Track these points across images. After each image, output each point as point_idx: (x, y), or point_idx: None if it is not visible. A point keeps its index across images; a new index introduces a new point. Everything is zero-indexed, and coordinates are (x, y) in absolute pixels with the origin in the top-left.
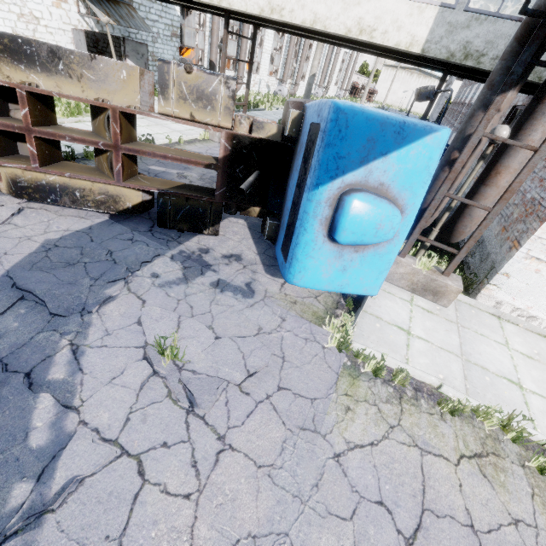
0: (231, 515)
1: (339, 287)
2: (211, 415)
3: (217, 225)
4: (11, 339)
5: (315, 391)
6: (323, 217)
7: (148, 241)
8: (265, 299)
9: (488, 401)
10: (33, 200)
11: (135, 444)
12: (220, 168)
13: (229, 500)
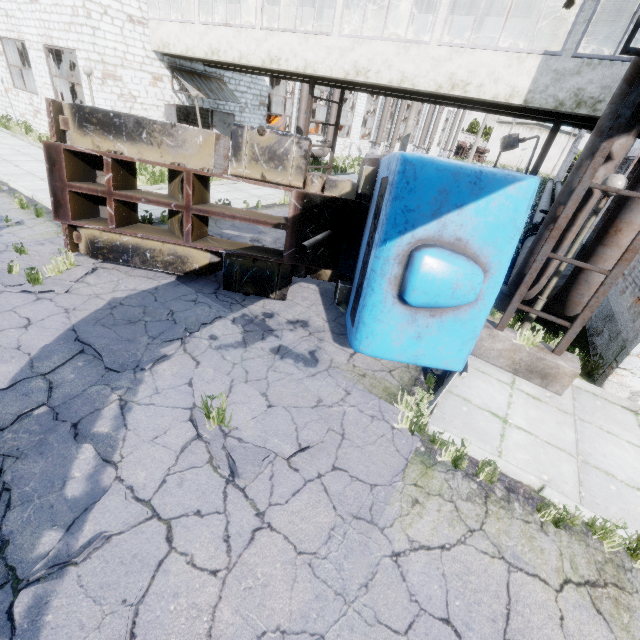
0: (260, 602)
1: (414, 358)
2: (252, 488)
3: (284, 289)
4: (66, 390)
5: (376, 476)
6: (392, 275)
7: (212, 303)
8: (330, 370)
9: (611, 516)
10: (107, 260)
11: (167, 508)
12: (289, 228)
13: (259, 584)
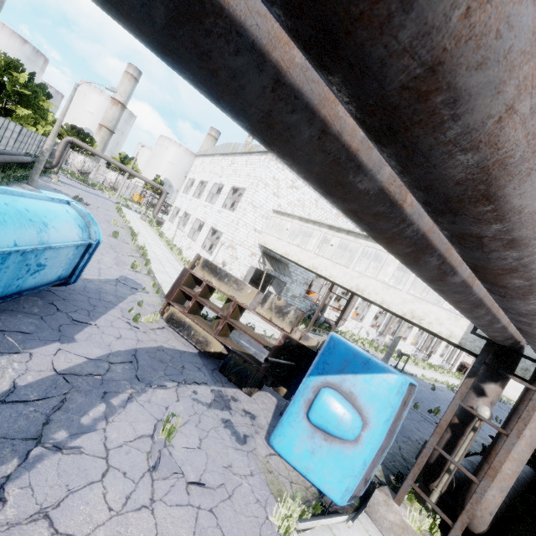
0: None
1: (306, 469)
2: (158, 483)
3: (253, 388)
4: (113, 375)
5: None
6: (308, 397)
7: (207, 374)
8: (250, 453)
9: None
10: (172, 326)
11: (113, 459)
12: (272, 351)
13: (126, 535)
